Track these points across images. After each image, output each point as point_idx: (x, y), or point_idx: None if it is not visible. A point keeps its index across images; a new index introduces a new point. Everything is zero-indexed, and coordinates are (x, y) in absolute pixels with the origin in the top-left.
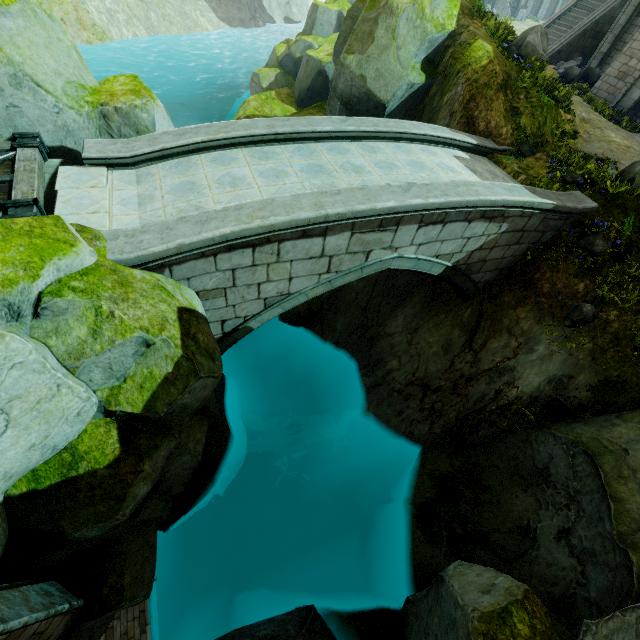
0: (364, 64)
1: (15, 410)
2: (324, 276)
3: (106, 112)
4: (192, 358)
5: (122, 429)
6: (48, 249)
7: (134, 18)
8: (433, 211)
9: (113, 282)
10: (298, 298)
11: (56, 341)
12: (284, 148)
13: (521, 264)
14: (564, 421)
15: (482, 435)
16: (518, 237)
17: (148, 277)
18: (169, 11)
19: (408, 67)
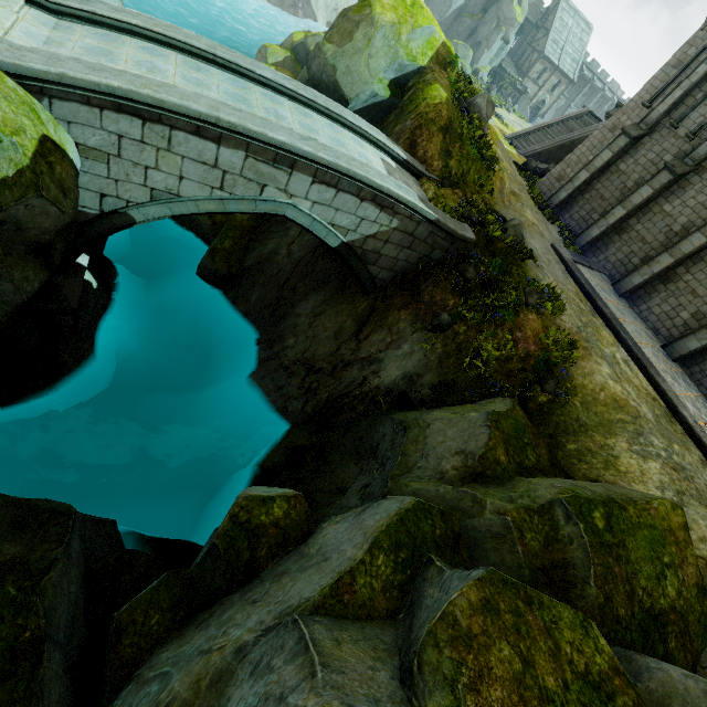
0: (338, 57)
1: None
2: (217, 192)
3: None
4: (39, 175)
5: None
6: None
7: None
8: (324, 168)
9: None
10: (188, 205)
11: None
12: (221, 73)
13: (414, 273)
14: (406, 411)
15: (343, 418)
16: (410, 241)
17: (21, 93)
18: None
19: (375, 77)
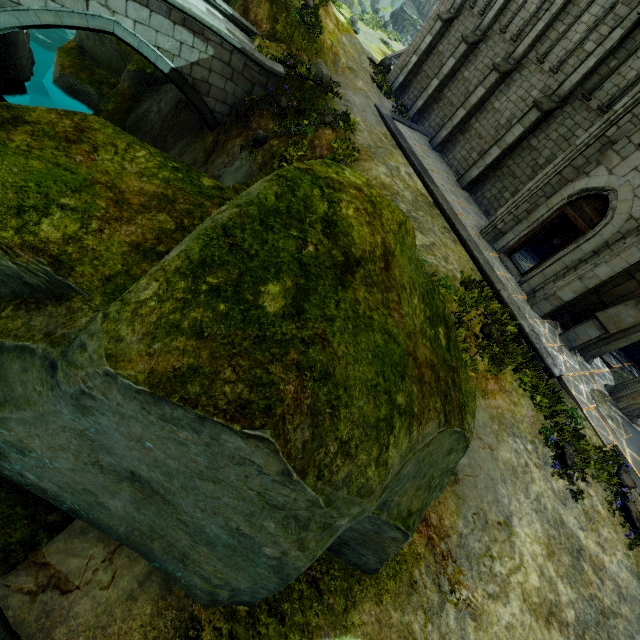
0: None
1: None
2: (51, 4)
3: None
4: None
5: None
6: None
7: None
8: None
9: None
10: (30, 16)
11: None
12: None
13: (245, 109)
14: None
15: None
16: (230, 73)
17: None
18: None
19: None
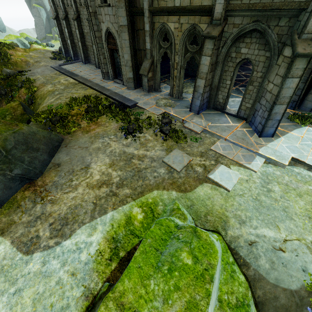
0: None
1: None
2: None
3: None
4: None
5: None
6: None
7: None
8: None
9: None
10: None
11: None
12: None
13: None
14: None
15: None
16: None
17: None
18: None
19: None
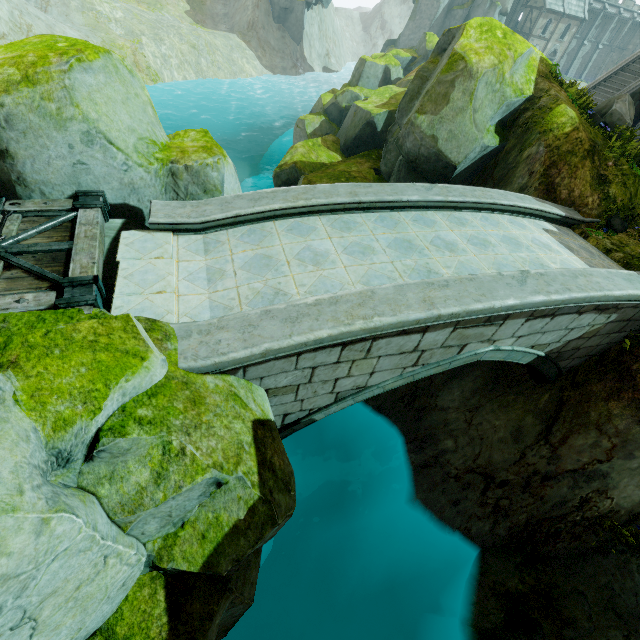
0: (436, 125)
1: (46, 610)
2: (408, 369)
3: (175, 170)
4: (270, 499)
5: (170, 587)
6: (115, 368)
7: (186, 63)
8: (550, 306)
9: (185, 401)
10: (373, 390)
11: (109, 489)
12: (365, 217)
13: (615, 351)
14: None
15: (561, 548)
16: (621, 326)
17: (220, 383)
18: (218, 58)
19: (483, 130)
